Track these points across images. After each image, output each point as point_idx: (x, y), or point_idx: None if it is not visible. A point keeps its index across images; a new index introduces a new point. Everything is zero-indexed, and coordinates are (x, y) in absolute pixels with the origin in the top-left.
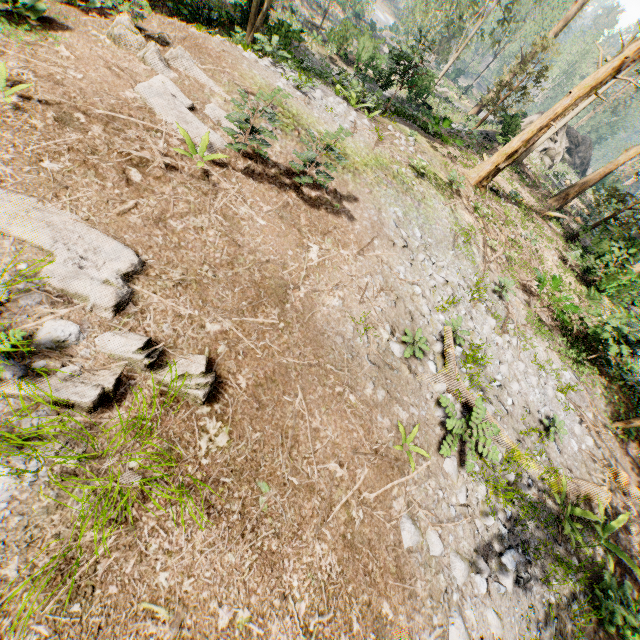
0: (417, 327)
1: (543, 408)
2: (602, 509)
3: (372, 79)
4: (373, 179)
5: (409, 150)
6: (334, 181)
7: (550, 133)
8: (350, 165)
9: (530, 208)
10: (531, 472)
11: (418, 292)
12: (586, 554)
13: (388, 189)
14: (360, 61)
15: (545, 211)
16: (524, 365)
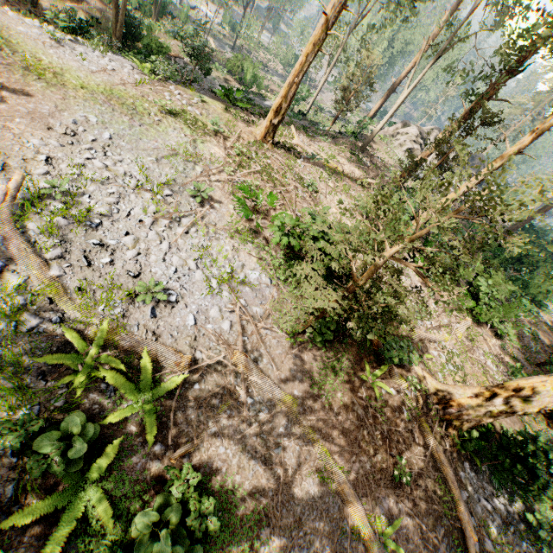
0: (6, 177)
1: (166, 281)
2: (148, 365)
3: (257, 94)
4: (81, 95)
5: (181, 102)
6: (9, 79)
7: (382, 123)
8: (42, 75)
9: (343, 174)
10: (71, 314)
11: (40, 159)
12: (95, 404)
13: (99, 105)
14: (247, 81)
15: (361, 178)
16: (166, 244)
